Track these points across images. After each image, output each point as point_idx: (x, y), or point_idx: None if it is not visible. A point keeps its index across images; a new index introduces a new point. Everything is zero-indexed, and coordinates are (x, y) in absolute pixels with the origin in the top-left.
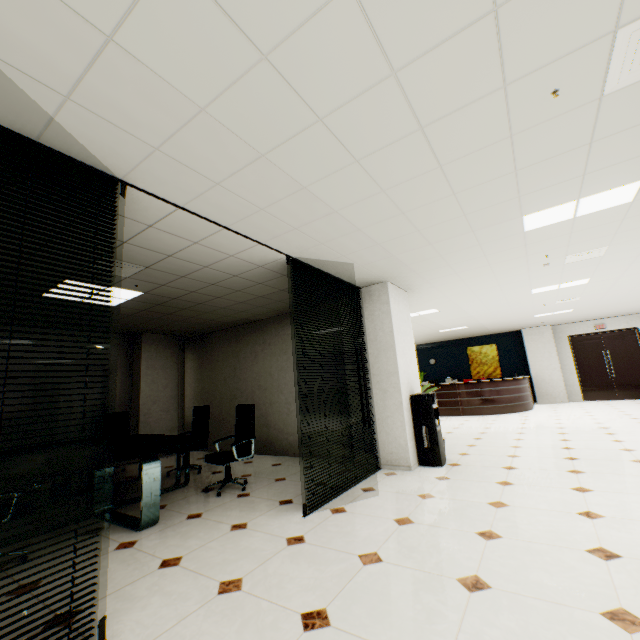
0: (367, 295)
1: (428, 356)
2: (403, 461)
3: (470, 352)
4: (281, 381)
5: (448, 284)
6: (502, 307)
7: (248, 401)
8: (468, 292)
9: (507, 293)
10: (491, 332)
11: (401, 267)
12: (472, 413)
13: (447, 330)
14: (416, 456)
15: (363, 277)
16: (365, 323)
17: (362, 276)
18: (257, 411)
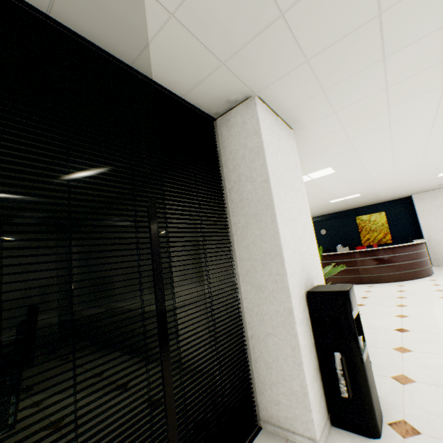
0: (225, 128)
1: (319, 227)
2: (300, 425)
3: (359, 221)
4: (142, 267)
5: (359, 104)
6: (412, 161)
7: (115, 290)
8: (383, 128)
9: (436, 129)
10: (380, 200)
11: (272, 27)
12: (370, 281)
13: (338, 200)
14: (324, 406)
15: (203, 79)
16: (224, 174)
17: (199, 74)
18: (123, 302)
